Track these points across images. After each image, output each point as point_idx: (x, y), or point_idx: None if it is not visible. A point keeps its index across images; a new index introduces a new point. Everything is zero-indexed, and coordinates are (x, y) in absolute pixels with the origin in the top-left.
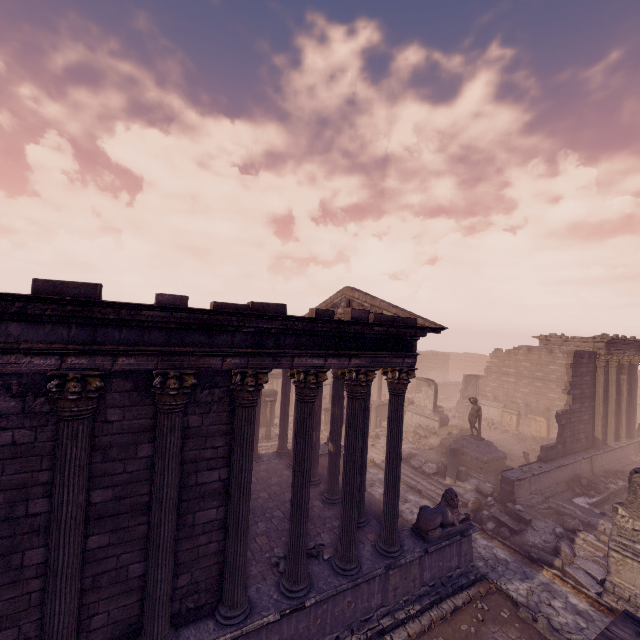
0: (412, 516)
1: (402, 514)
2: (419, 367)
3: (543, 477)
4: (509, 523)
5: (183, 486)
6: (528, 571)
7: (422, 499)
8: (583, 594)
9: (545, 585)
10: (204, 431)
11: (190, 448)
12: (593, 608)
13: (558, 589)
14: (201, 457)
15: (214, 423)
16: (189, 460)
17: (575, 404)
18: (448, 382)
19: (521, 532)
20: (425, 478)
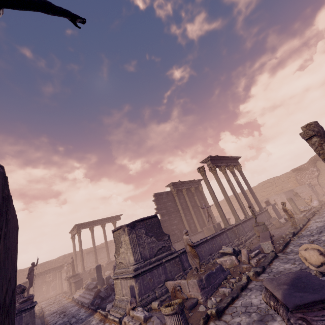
0: (55, 320)
1: (50, 322)
2: None
3: None
4: (102, 295)
5: None
6: (87, 318)
7: (76, 306)
8: (102, 315)
9: (87, 321)
10: None
11: None
12: (99, 321)
13: (92, 320)
14: None
15: None
16: None
17: (164, 217)
18: None
19: (108, 297)
20: (90, 293)
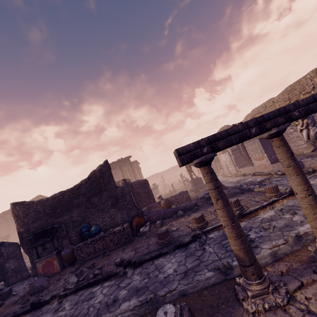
0: None
1: None
2: (168, 175)
3: None
4: None
5: (1, 233)
6: None
7: None
8: None
9: None
10: (1, 227)
11: (0, 229)
12: None
13: None
14: (2, 230)
15: (2, 226)
16: (1, 230)
17: None
18: (165, 179)
19: None
20: None
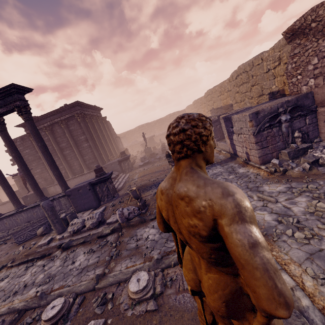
0: None
1: None
2: (162, 127)
3: (2, 207)
4: None
5: None
6: None
7: None
8: None
9: None
10: None
11: None
12: None
13: None
14: None
15: None
16: None
17: None
18: (157, 135)
19: None
20: None
